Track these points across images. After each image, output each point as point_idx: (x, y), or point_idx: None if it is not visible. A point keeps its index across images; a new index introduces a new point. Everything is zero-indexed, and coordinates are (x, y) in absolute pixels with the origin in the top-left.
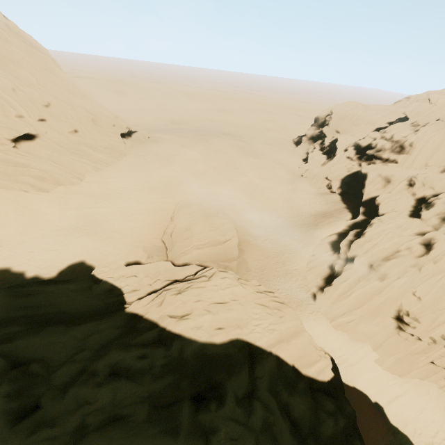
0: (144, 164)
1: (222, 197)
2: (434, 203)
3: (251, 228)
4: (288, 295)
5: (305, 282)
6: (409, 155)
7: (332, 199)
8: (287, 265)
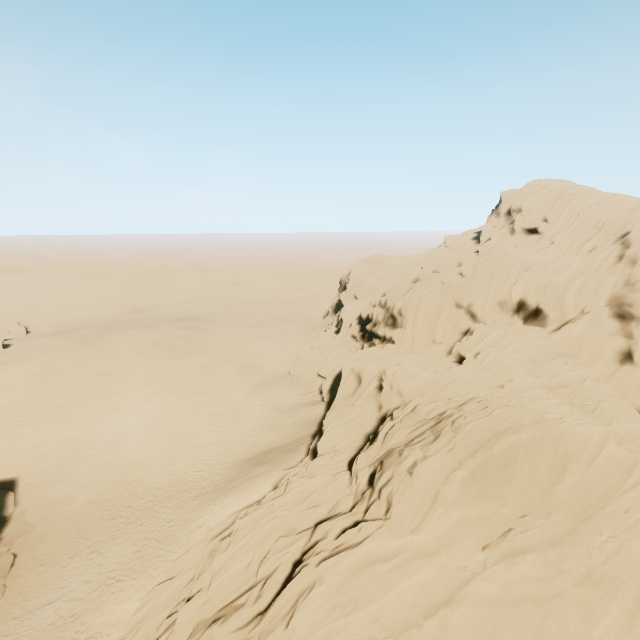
0: None
1: (54, 449)
2: (378, 432)
3: (76, 516)
4: None
5: None
6: (404, 329)
7: (308, 416)
8: (80, 624)
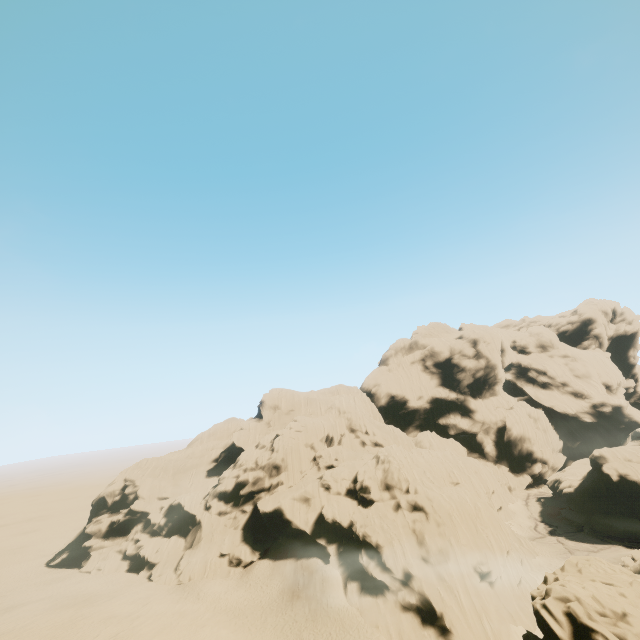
0: None
1: None
2: (366, 485)
3: None
4: None
5: None
6: (288, 470)
7: (266, 569)
8: None
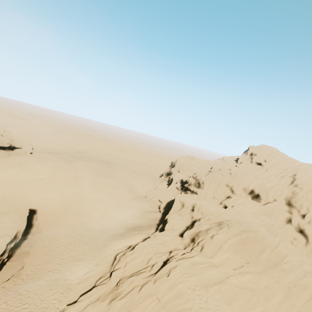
0: (1, 168)
1: (51, 201)
2: (194, 225)
3: (59, 231)
4: (29, 311)
5: (62, 296)
6: (203, 189)
7: (154, 216)
8: (62, 273)
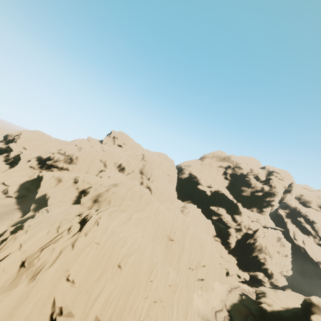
0: None
1: None
2: (89, 191)
3: None
4: None
5: None
6: (77, 165)
7: (4, 203)
8: None
